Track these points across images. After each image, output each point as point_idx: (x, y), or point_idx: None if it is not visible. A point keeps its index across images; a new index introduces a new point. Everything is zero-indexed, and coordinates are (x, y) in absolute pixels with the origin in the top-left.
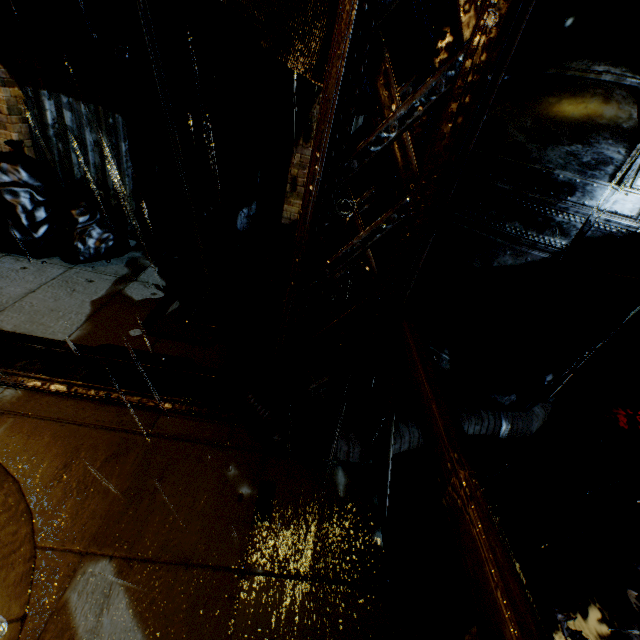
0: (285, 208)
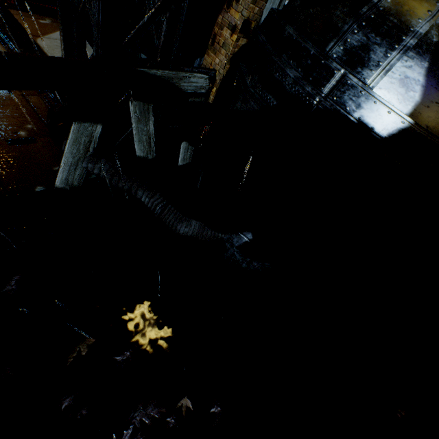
0: (205, 57)
